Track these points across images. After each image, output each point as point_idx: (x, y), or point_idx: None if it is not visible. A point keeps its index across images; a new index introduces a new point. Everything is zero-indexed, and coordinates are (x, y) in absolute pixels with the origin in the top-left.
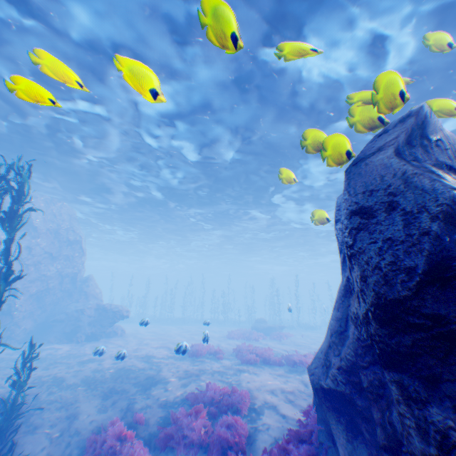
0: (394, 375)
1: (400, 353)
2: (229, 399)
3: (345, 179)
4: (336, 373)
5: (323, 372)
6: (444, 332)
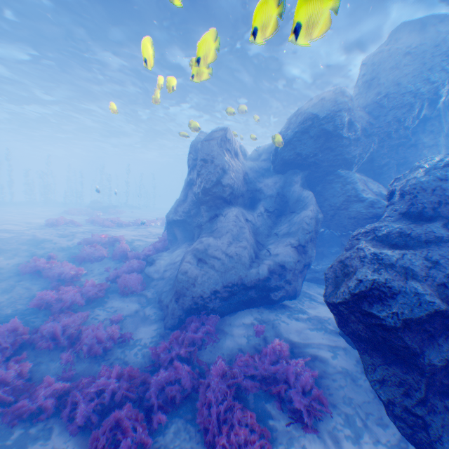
0: (203, 207)
1: (206, 201)
2: (114, 239)
3: (201, 145)
4: (182, 214)
5: (175, 215)
6: (215, 196)
